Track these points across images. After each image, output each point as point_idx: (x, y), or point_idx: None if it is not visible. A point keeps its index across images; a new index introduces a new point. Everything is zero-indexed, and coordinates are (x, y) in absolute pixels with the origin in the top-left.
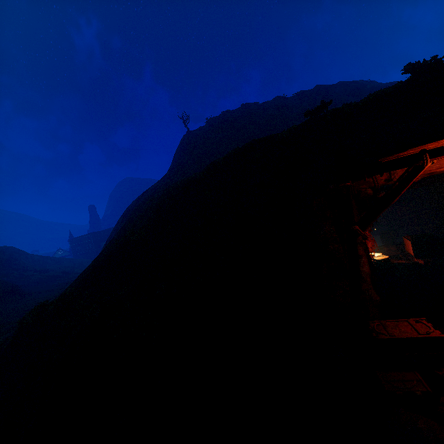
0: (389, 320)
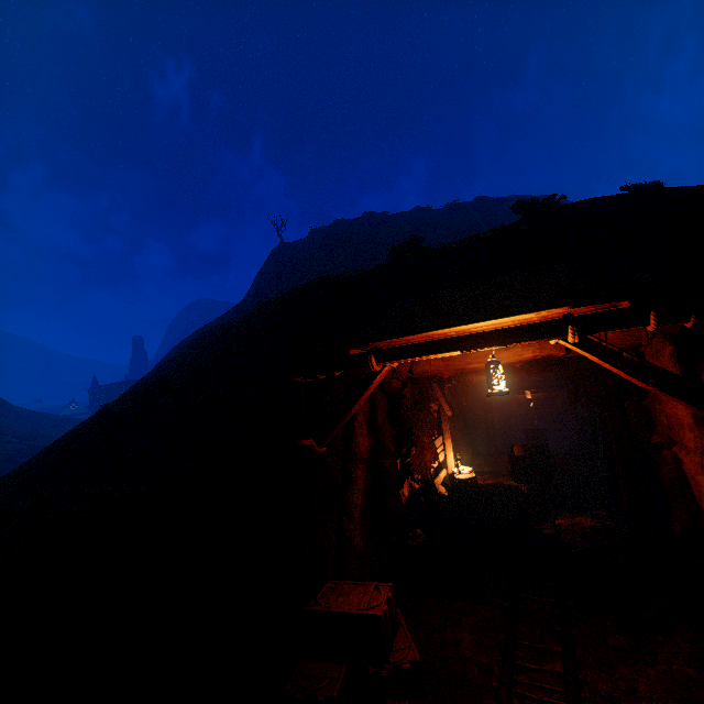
0: (350, 582)
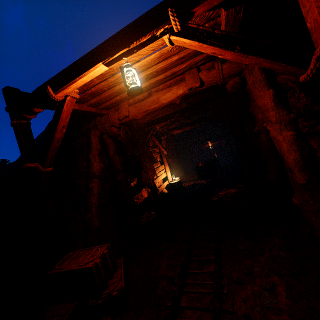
0: (84, 249)
